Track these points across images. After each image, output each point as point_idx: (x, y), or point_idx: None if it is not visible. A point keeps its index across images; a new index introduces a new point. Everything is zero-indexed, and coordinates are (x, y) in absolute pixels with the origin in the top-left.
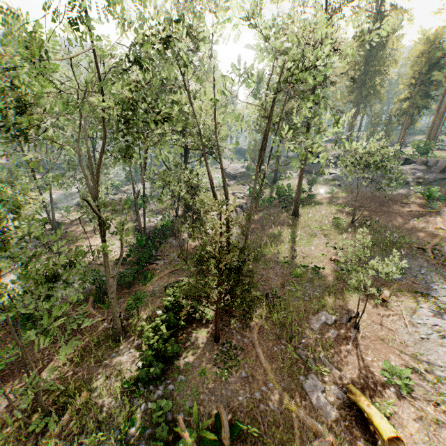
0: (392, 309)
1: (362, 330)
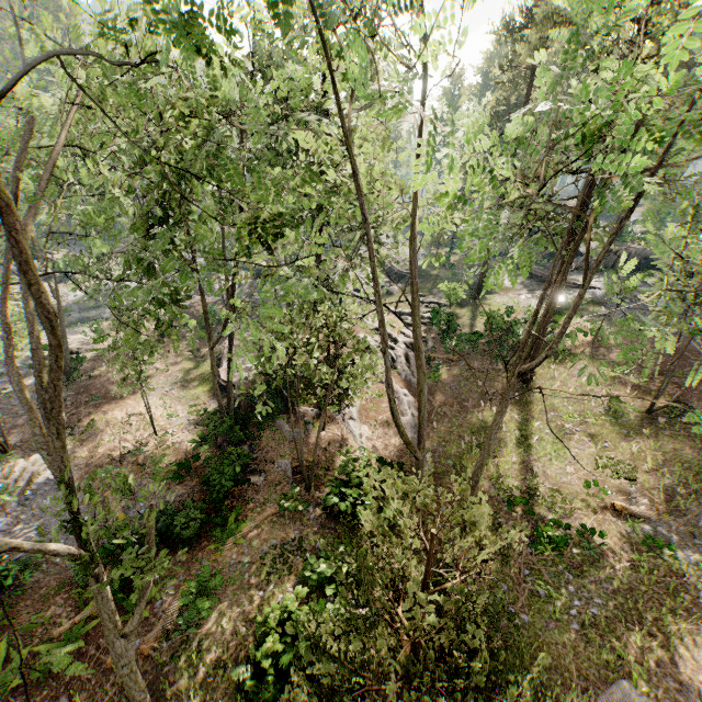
0: None
1: None
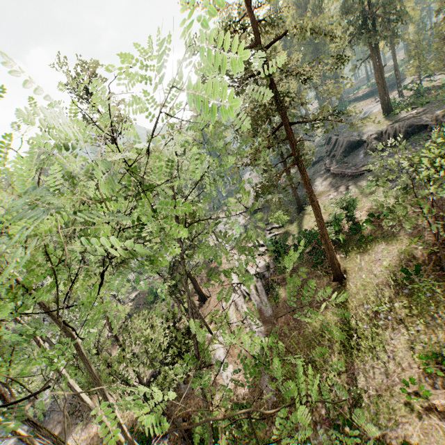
0: None
1: None
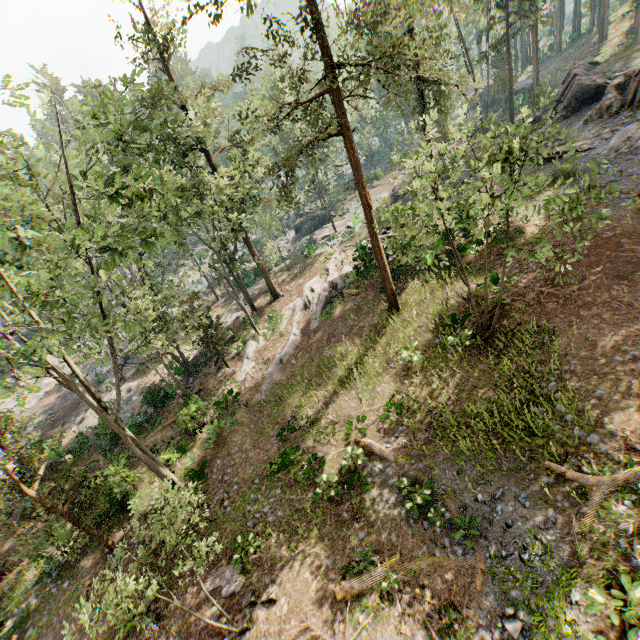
0: (334, 626)
1: (245, 638)
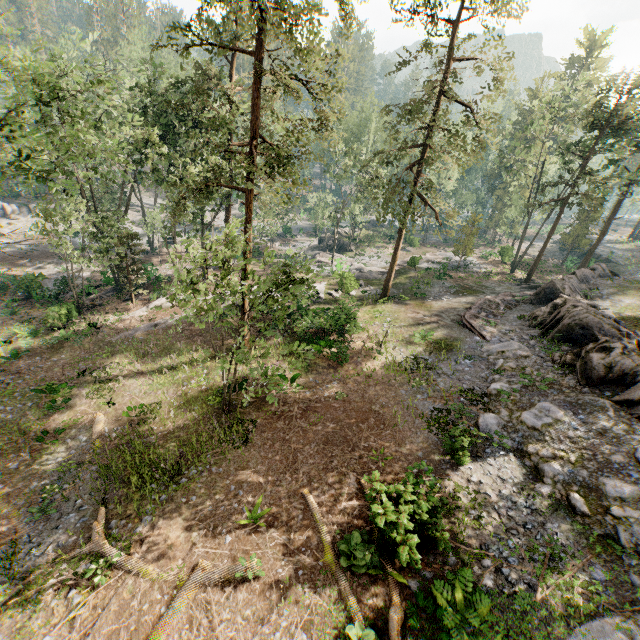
0: None
1: None
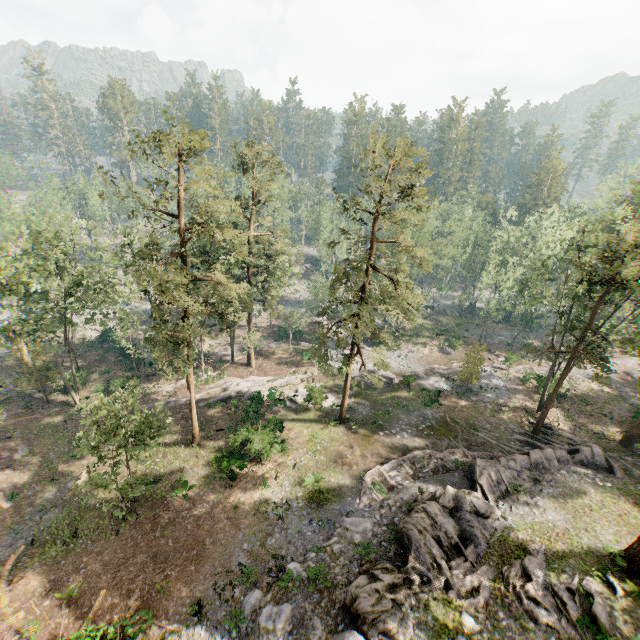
0: None
1: None
